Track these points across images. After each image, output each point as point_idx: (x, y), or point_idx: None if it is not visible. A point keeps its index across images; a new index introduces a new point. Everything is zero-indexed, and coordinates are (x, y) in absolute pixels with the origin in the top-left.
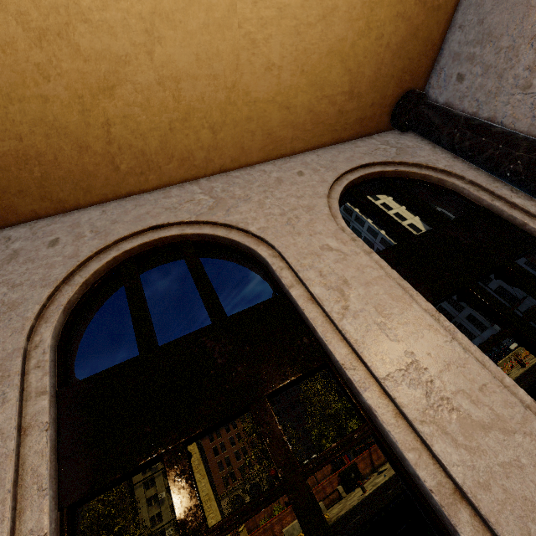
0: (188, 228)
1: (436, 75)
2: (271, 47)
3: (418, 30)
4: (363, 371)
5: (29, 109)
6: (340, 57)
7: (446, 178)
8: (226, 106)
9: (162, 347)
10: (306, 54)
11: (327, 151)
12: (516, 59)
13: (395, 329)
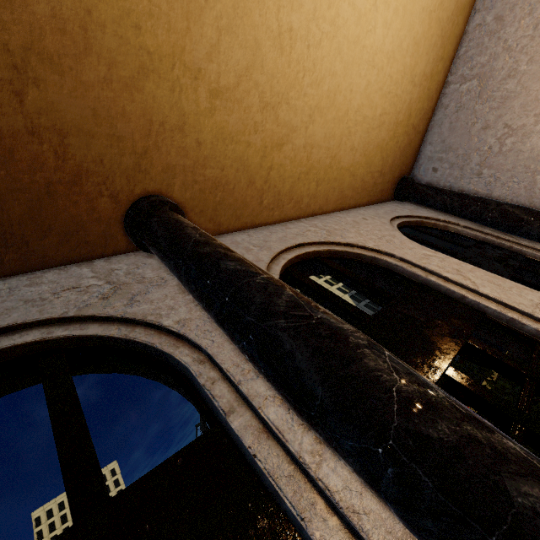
0: (321, 246)
1: (417, 169)
2: (356, 137)
3: (411, 142)
4: (515, 313)
5: (238, 149)
6: (381, 149)
7: (449, 225)
8: (328, 169)
9: (375, 315)
10: (368, 144)
11: (367, 208)
12: (469, 160)
13: (511, 291)
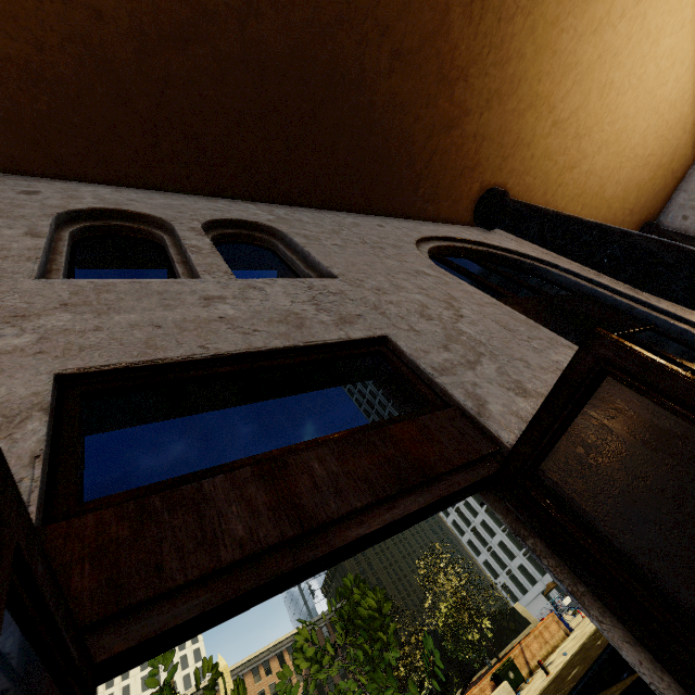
0: None
1: (665, 216)
2: (623, 172)
3: (666, 187)
4: None
5: (548, 166)
6: (638, 188)
7: None
8: (594, 196)
9: None
10: (630, 181)
11: None
12: None
13: None
